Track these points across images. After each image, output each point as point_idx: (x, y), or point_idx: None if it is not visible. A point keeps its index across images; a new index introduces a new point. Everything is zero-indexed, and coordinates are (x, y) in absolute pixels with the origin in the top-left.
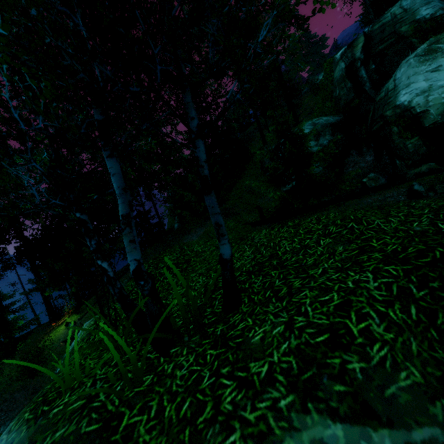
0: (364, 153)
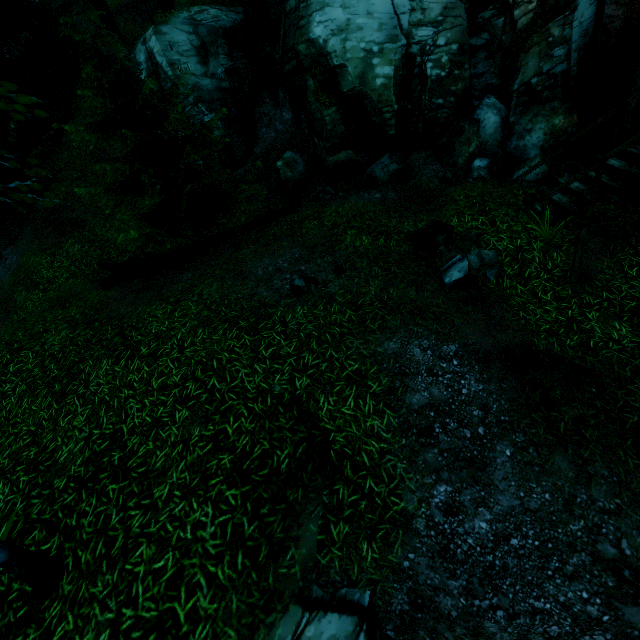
0: (281, 102)
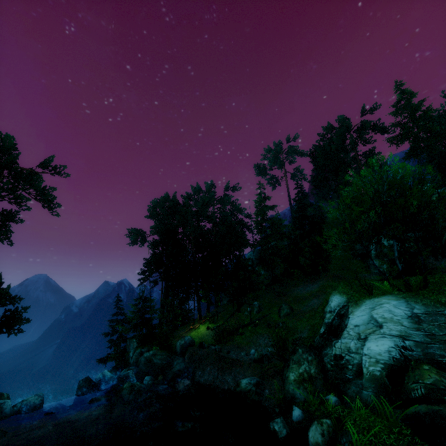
0: (439, 259)
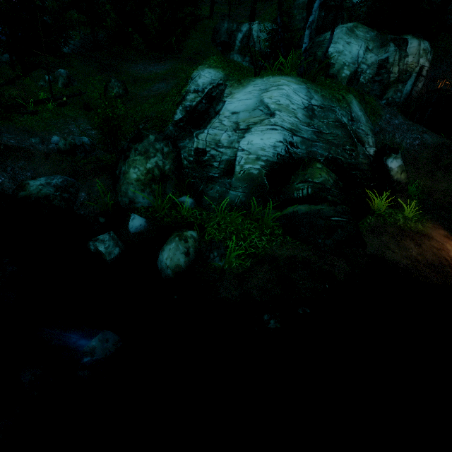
0: None
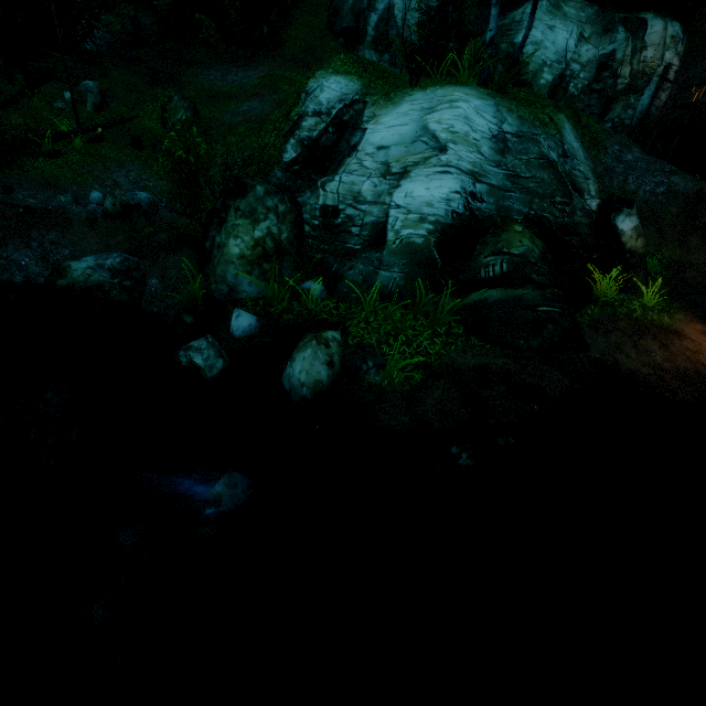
0: None
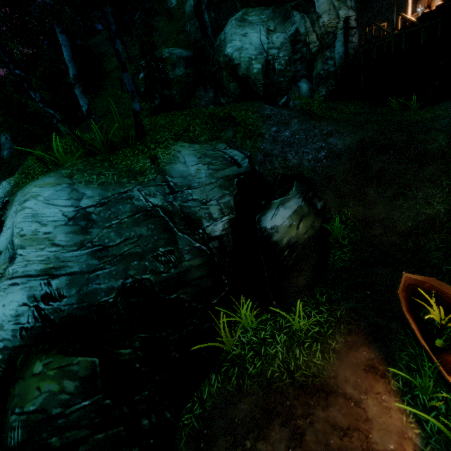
0: (208, 90)
